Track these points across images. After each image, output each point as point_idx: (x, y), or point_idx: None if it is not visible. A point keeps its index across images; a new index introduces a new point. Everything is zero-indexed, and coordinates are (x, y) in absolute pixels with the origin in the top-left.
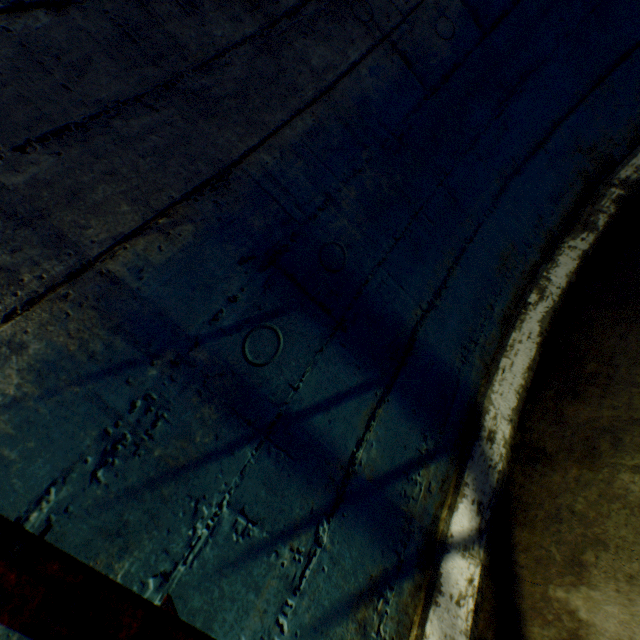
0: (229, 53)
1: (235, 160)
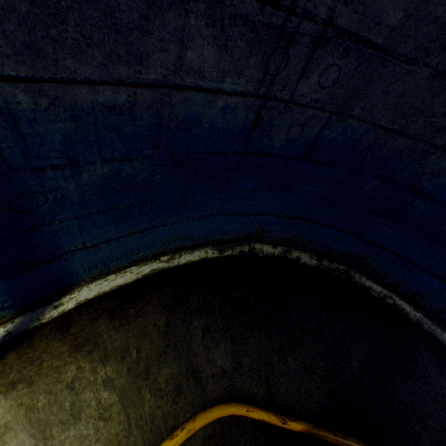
0: None
1: None
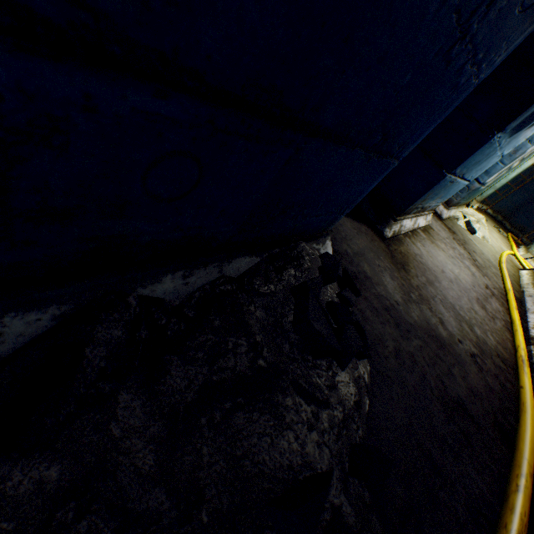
0: None
1: None
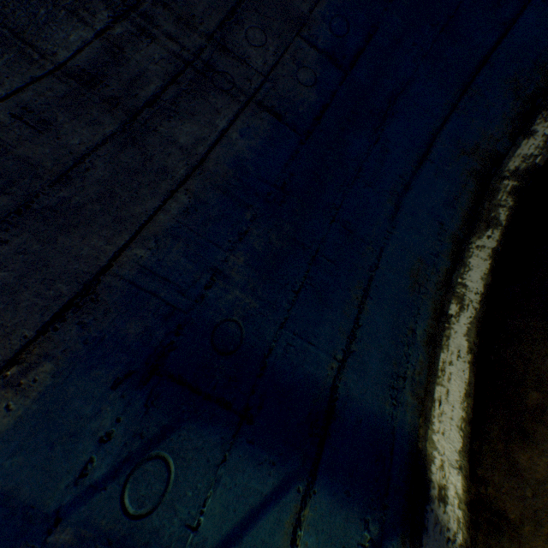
0: (89, 157)
1: (103, 266)
